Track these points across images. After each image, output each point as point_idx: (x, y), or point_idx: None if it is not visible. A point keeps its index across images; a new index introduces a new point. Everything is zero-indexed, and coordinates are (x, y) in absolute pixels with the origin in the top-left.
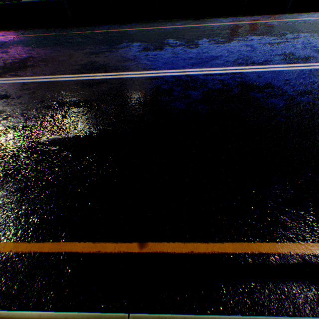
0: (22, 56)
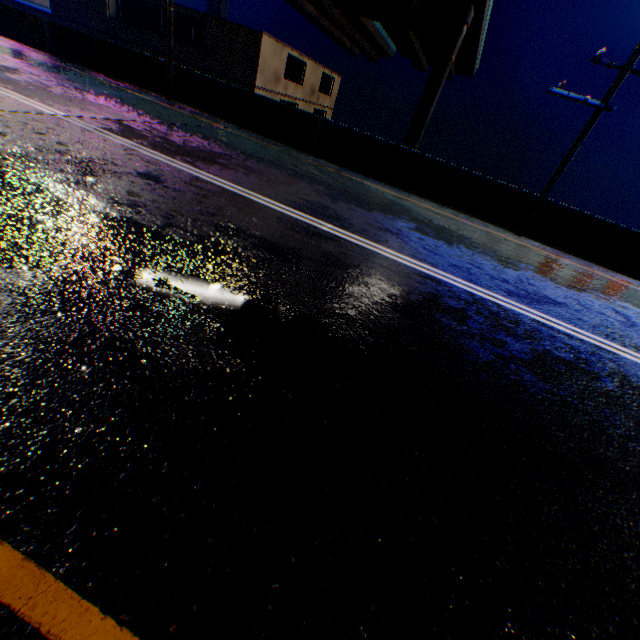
0: (216, 149)
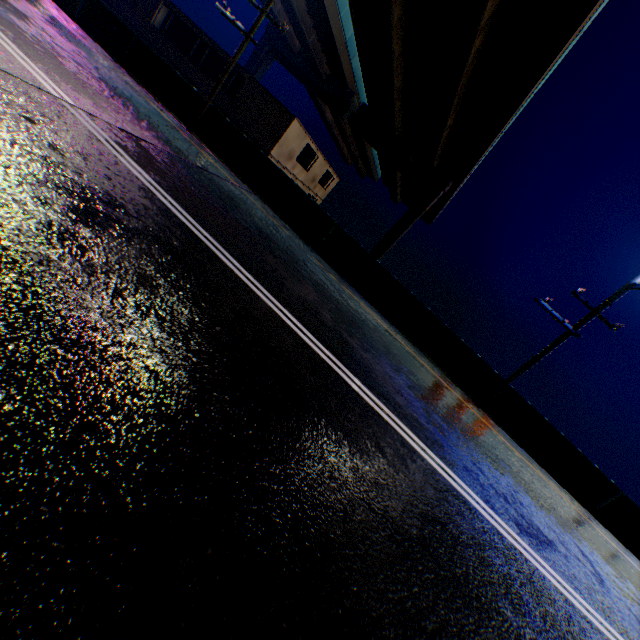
0: (236, 216)
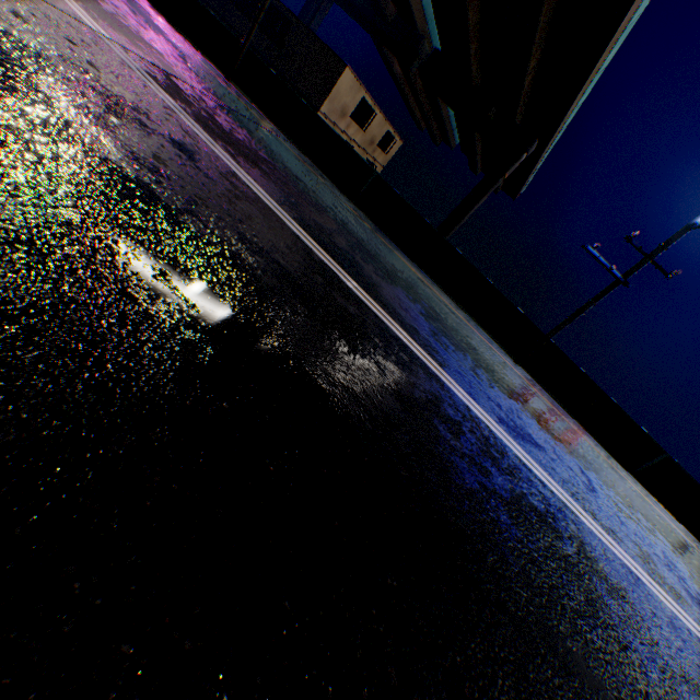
0: (263, 152)
